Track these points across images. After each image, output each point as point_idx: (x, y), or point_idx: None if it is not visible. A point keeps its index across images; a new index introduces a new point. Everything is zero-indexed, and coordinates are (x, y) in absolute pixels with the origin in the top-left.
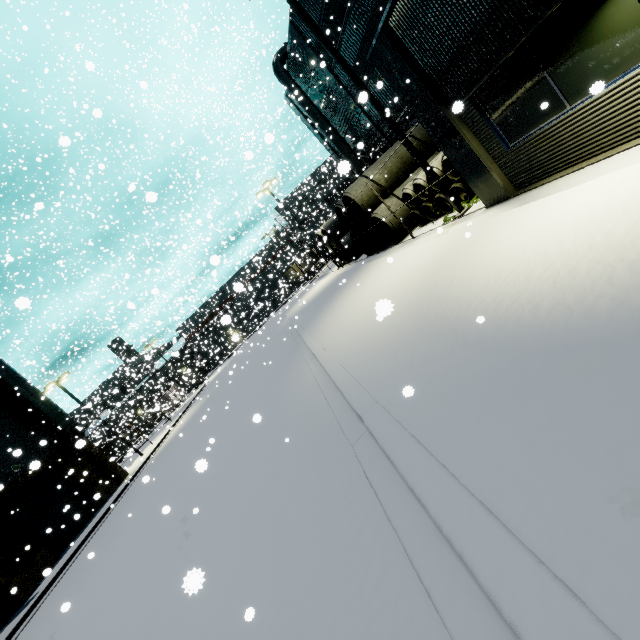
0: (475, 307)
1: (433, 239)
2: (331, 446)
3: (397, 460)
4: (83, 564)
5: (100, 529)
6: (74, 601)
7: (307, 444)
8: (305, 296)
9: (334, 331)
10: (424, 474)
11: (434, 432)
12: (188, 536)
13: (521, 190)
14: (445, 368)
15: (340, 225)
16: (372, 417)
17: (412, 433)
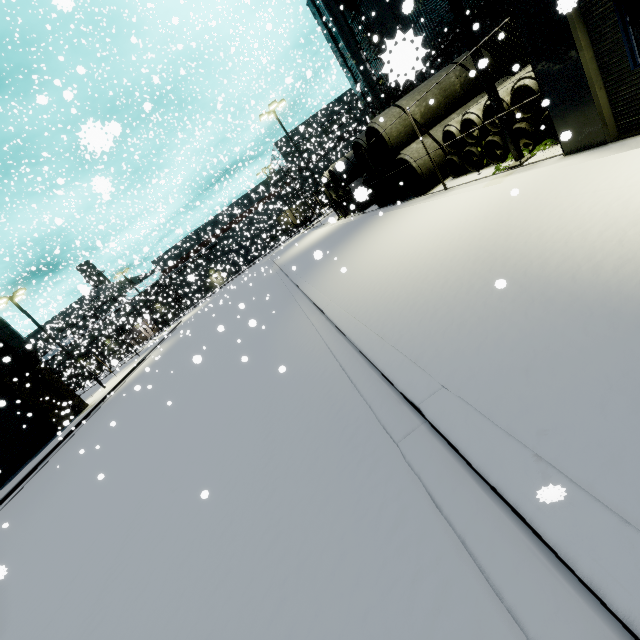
0: (614, 269)
1: (483, 188)
2: (356, 433)
3: (530, 508)
4: (25, 500)
5: (50, 462)
6: (7, 547)
7: (316, 421)
8: (298, 244)
9: (345, 283)
10: (628, 566)
11: (606, 470)
12: (145, 507)
13: (627, 133)
14: (585, 355)
15: (351, 168)
16: (443, 410)
17: (546, 459)
